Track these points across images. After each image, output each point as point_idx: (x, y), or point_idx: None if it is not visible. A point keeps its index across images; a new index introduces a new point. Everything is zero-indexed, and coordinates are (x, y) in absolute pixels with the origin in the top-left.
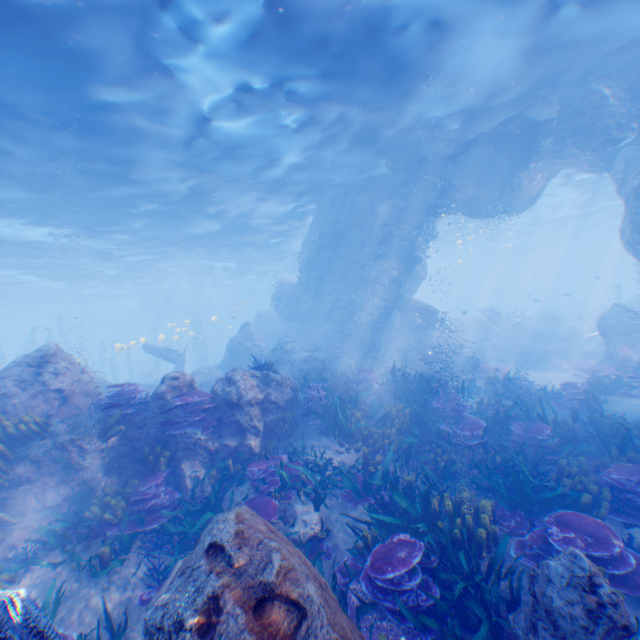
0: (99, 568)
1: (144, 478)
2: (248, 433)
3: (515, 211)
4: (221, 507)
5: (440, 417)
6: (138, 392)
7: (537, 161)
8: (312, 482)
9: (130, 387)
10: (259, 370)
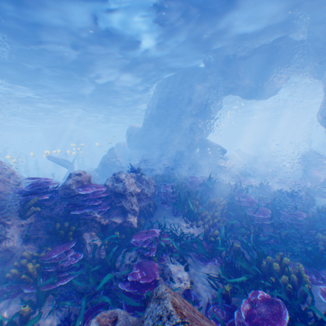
0: (19, 322)
1: (56, 247)
2: (129, 214)
3: (265, 97)
4: (116, 268)
5: (241, 206)
6: (51, 184)
7: (287, 67)
8: (176, 248)
9: (45, 180)
10: (134, 173)
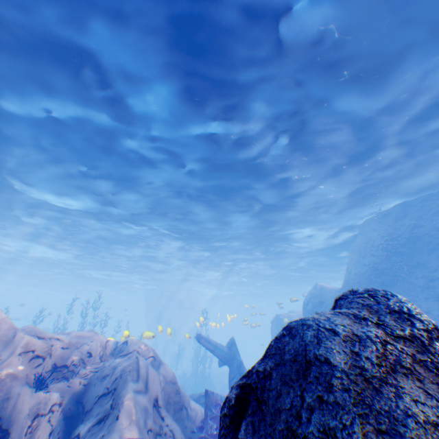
0: None
1: None
2: None
3: None
4: None
5: None
6: None
7: None
8: None
9: None
10: None
